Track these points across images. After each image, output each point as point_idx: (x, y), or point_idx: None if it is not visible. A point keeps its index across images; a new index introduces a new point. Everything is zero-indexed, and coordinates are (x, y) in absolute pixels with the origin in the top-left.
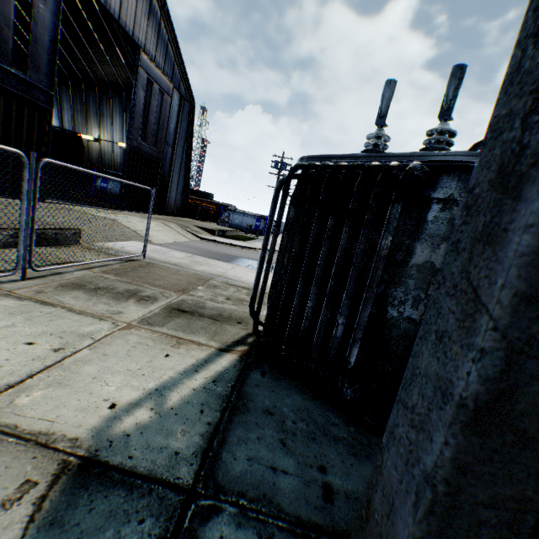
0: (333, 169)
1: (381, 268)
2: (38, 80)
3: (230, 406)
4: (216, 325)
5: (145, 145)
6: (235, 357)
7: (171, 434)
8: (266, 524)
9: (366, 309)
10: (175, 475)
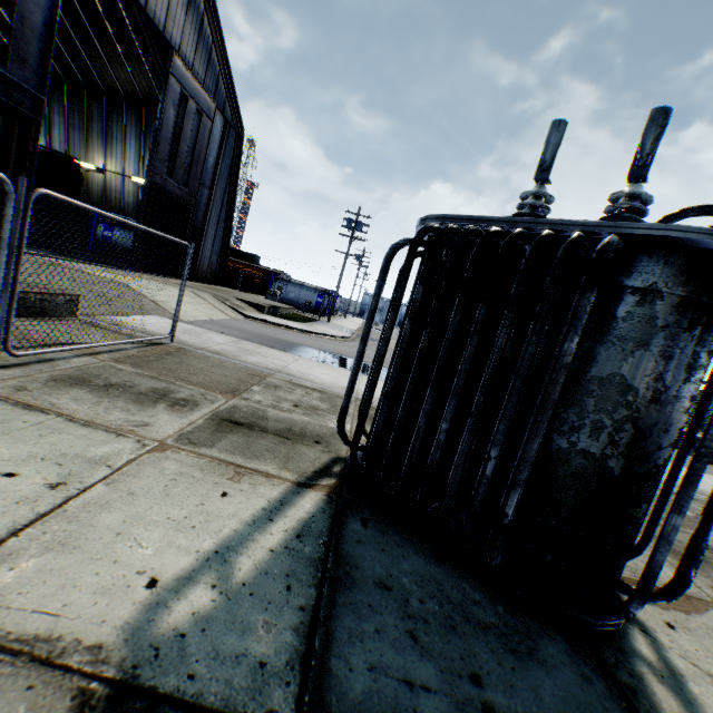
0: (486, 236)
1: (560, 381)
2: (22, 77)
3: (328, 577)
4: (286, 445)
5: (172, 183)
6: (321, 496)
7: (249, 631)
8: None
9: (536, 439)
10: (266, 705)
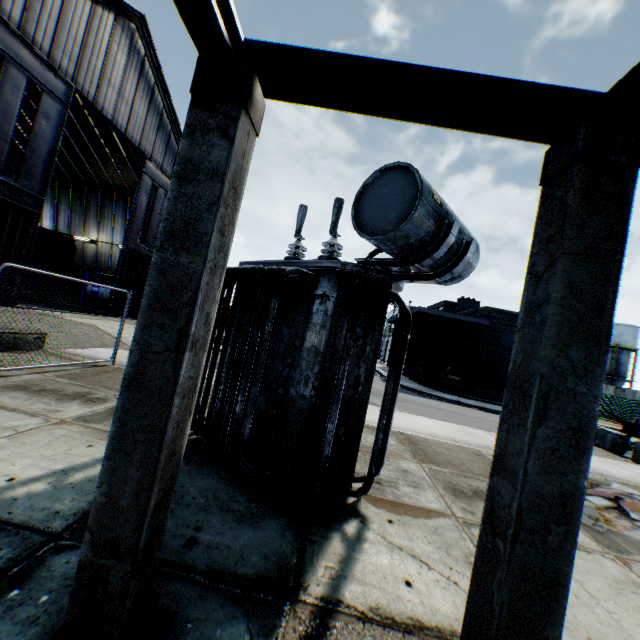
0: (244, 273)
1: (265, 350)
2: (29, 186)
3: None
4: None
5: (144, 247)
6: None
7: (60, 500)
8: None
9: (256, 385)
10: (48, 525)
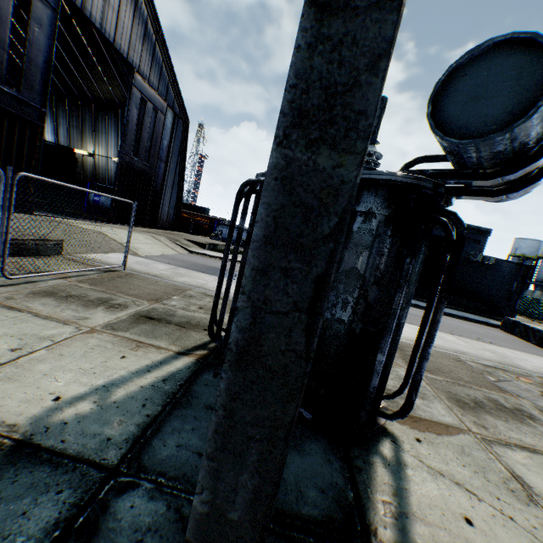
0: None
1: None
2: (31, 98)
3: (173, 401)
4: (181, 331)
5: (137, 160)
6: (192, 360)
7: (108, 424)
8: (178, 498)
9: None
10: (102, 457)
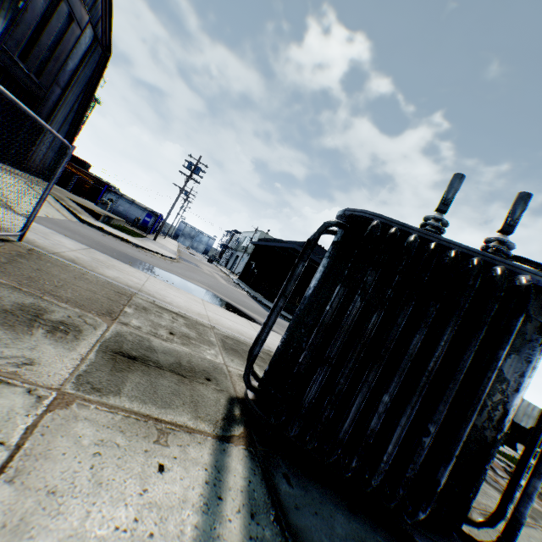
0: (436, 249)
1: (492, 379)
2: None
3: None
4: (186, 386)
5: (23, 68)
6: (243, 451)
7: None
8: None
9: (470, 422)
10: None
